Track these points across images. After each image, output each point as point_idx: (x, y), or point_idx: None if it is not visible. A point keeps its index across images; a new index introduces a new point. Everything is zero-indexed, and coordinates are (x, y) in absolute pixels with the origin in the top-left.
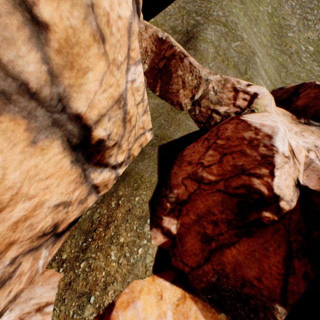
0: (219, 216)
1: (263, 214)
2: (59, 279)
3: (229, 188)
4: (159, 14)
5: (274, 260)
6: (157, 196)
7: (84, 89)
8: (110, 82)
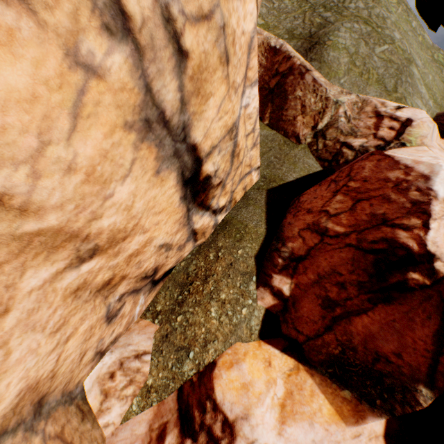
0: (347, 277)
1: (409, 276)
2: (154, 330)
3: (363, 242)
4: (271, 13)
5: (421, 333)
6: (265, 250)
7: (203, 117)
8: (226, 108)
